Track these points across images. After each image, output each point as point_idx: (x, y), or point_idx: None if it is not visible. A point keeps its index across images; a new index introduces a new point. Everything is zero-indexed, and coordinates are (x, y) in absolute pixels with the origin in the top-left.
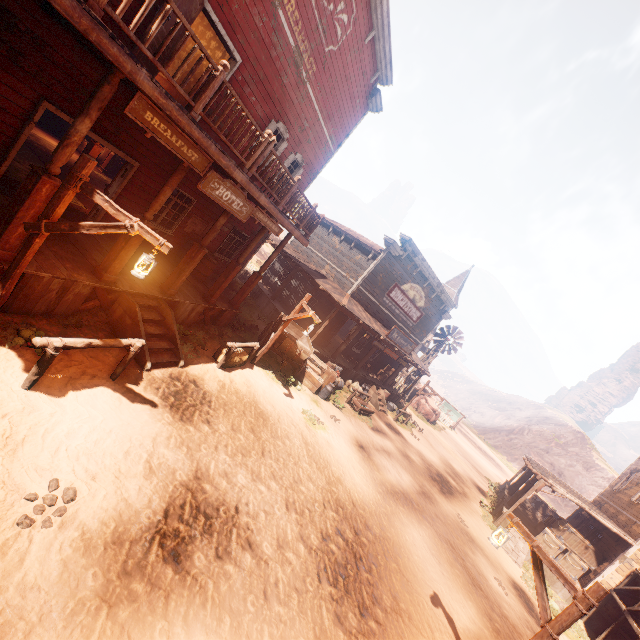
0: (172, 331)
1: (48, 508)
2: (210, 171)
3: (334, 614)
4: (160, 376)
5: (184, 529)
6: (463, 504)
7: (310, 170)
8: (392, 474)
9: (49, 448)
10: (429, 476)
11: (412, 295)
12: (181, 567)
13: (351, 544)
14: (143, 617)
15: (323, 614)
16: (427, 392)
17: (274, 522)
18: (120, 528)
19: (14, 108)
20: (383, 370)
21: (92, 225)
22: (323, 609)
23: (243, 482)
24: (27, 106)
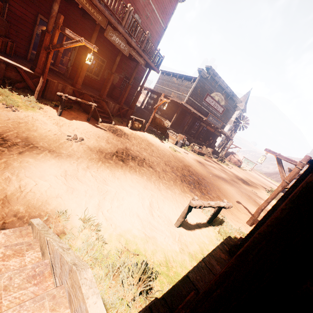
0: (107, 111)
1: (75, 140)
2: (107, 26)
3: (189, 190)
4: (106, 125)
5: (124, 156)
6: (255, 189)
7: (155, 41)
8: (216, 172)
9: (71, 129)
10: (236, 178)
11: (217, 99)
12: (125, 163)
13: (196, 180)
14: (114, 167)
15: (184, 188)
16: (234, 153)
17: (160, 166)
18: (101, 150)
19: (29, 19)
20: (208, 141)
21: (67, 43)
22: (184, 187)
23: (145, 155)
24: (33, 18)
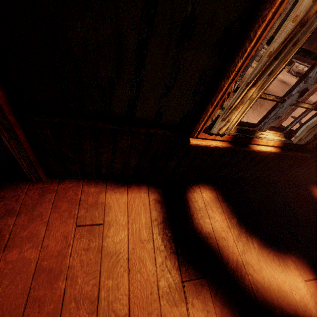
0: None
1: None
2: None
3: None
4: None
5: None
6: None
7: None
8: None
9: None
10: None
11: None
12: None
13: None
14: None
15: None
16: None
17: None
18: None
19: None
20: None
21: None
22: None
23: None
24: None
